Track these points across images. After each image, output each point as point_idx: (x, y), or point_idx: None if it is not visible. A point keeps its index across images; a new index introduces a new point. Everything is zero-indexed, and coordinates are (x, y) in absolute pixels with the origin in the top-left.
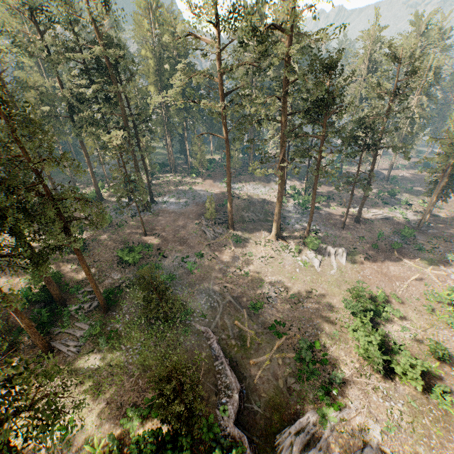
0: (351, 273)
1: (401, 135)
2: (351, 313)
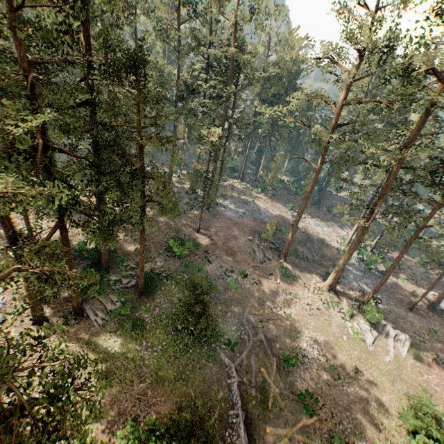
0: (411, 371)
1: None
2: (406, 428)
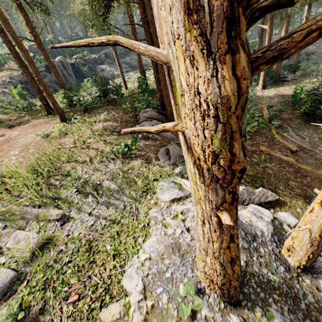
0: None
1: None
2: None
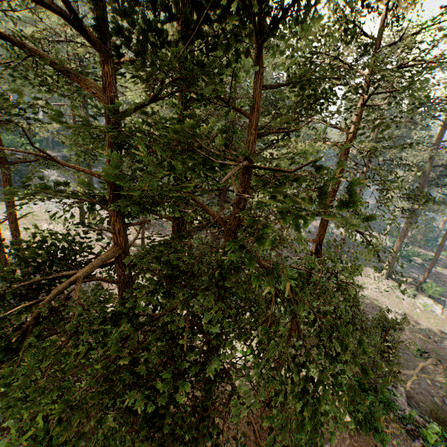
0: None
1: None
2: None
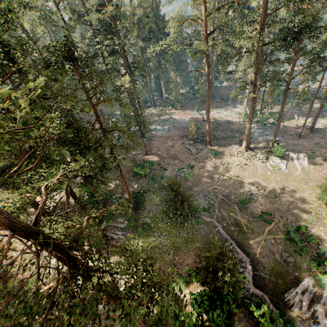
0: (314, 172)
1: None
2: (325, 203)
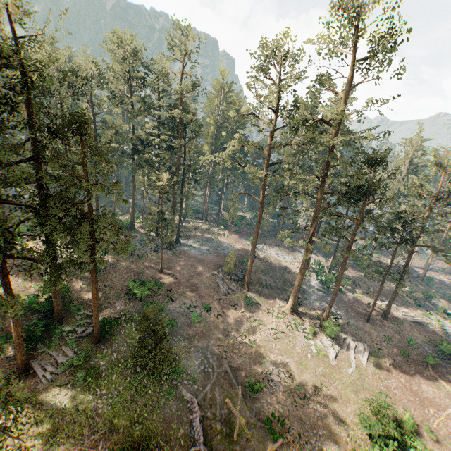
0: (372, 379)
1: (440, 237)
2: (368, 433)
